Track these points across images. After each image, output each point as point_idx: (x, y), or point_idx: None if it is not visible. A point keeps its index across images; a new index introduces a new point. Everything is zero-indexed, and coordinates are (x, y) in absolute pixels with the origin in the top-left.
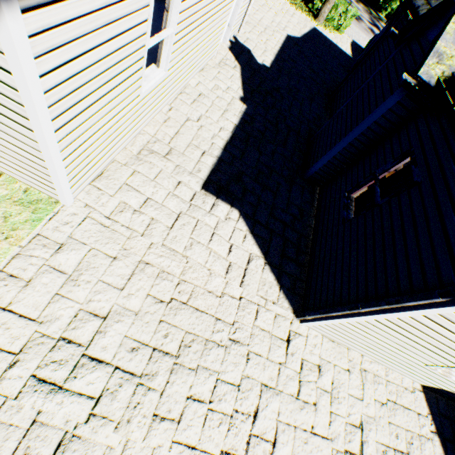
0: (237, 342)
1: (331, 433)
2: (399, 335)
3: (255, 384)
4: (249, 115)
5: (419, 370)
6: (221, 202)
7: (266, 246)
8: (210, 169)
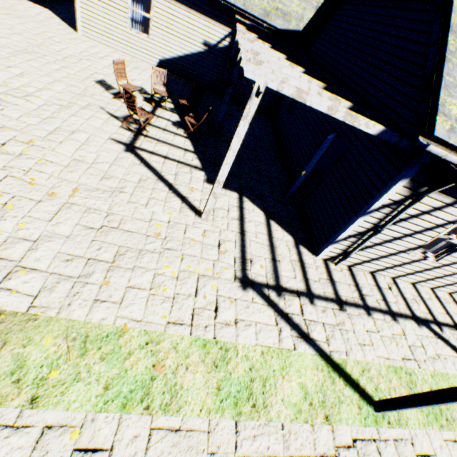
0: (38, 24)
1: (87, 50)
2: (95, 1)
3: (46, 31)
4: (68, 1)
5: (136, 43)
6: (39, 6)
7: (65, 20)
8: (34, 0)
